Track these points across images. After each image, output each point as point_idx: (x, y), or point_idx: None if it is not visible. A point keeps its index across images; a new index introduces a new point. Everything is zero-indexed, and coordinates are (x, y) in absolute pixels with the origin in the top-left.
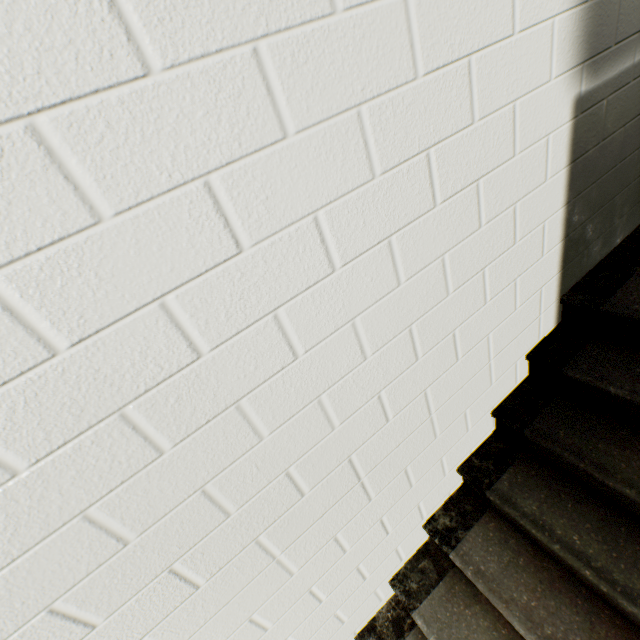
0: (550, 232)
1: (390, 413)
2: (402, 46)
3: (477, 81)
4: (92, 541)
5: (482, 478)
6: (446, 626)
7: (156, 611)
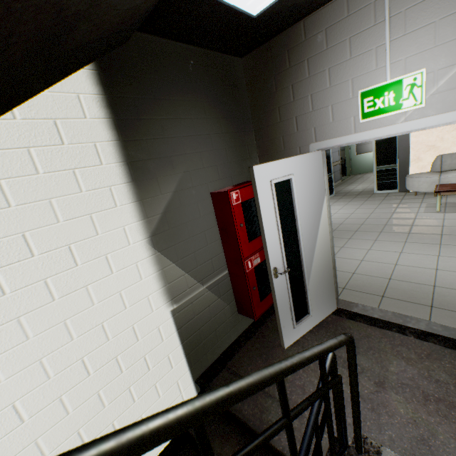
0: (175, 357)
1: None
2: (65, 334)
3: (109, 327)
4: None
5: None
6: None
7: None
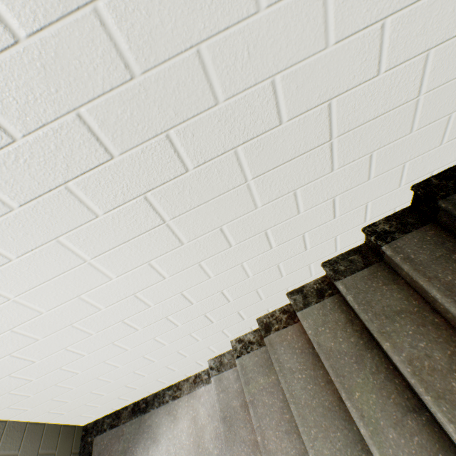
0: None
1: (384, 63)
2: None
3: None
4: (104, 52)
5: (438, 192)
6: (363, 292)
7: (156, 173)
